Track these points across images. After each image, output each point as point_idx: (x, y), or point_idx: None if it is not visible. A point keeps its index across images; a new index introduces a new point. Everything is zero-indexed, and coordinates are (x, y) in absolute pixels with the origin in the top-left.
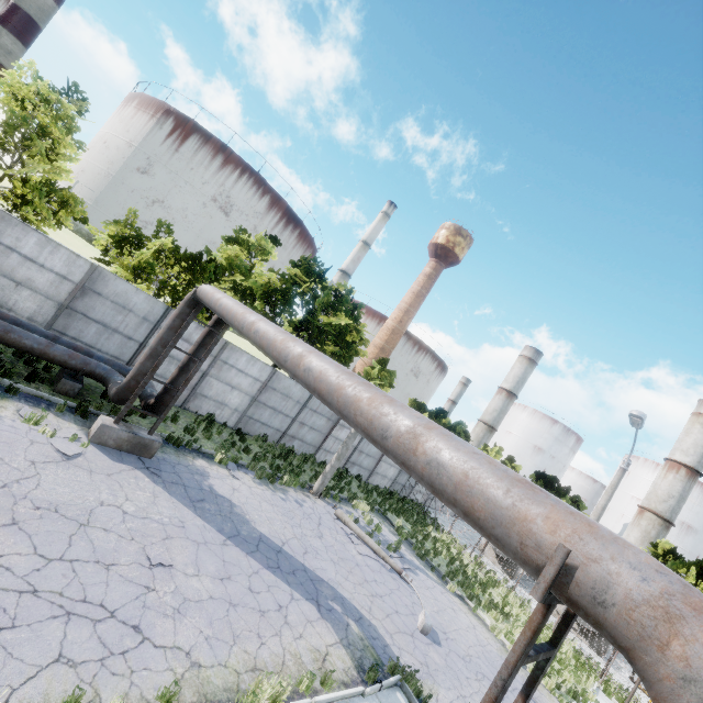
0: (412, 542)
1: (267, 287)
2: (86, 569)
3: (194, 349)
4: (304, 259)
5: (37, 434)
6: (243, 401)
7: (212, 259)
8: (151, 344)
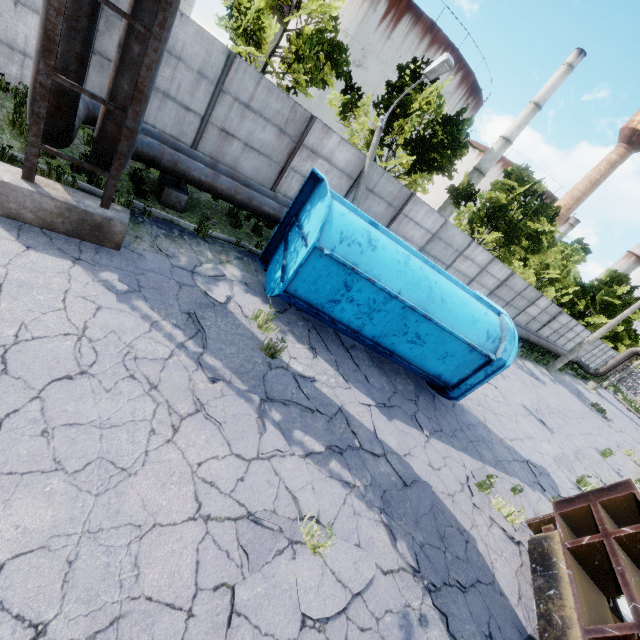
0: (630, 405)
1: (603, 298)
2: (638, 432)
3: (622, 362)
4: (619, 275)
5: (591, 391)
6: (572, 346)
7: (582, 287)
8: (613, 362)
